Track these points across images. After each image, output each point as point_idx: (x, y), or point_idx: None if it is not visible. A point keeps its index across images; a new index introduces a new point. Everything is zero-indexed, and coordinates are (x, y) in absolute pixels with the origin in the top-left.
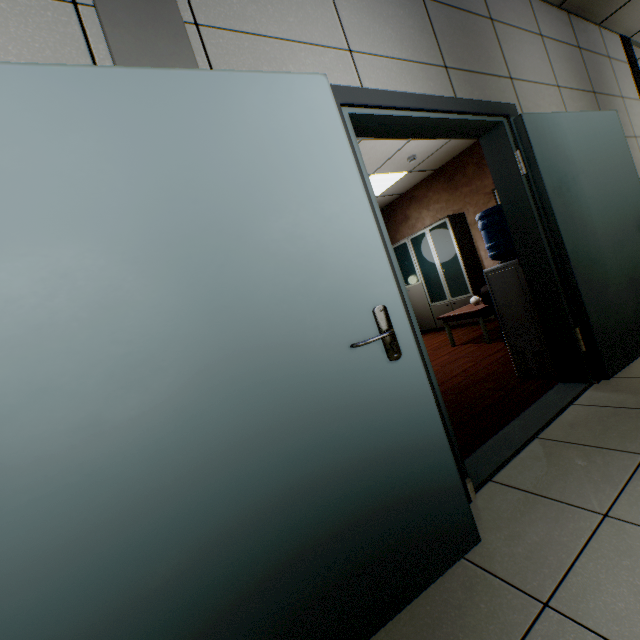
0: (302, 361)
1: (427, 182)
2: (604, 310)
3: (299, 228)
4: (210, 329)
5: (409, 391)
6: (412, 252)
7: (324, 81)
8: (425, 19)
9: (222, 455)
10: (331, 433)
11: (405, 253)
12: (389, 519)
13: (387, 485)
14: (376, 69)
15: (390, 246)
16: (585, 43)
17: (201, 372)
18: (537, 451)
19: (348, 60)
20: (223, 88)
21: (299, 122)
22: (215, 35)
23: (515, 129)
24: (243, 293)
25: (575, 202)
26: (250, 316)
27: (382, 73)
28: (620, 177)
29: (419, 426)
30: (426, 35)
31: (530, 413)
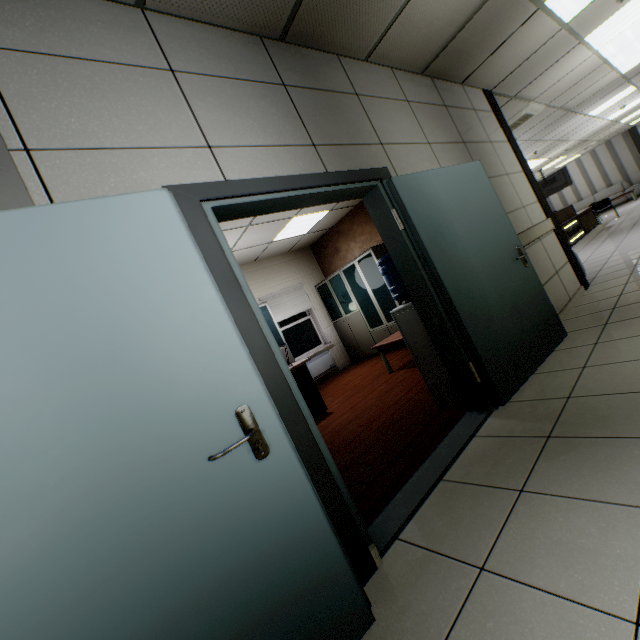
0: (155, 487)
1: (350, 217)
2: (491, 341)
3: (144, 347)
4: (37, 482)
5: (282, 485)
6: (346, 283)
7: (165, 195)
8: (289, 105)
9: (58, 621)
10: (194, 556)
11: (340, 284)
12: (270, 630)
13: (265, 593)
14: (240, 159)
15: (267, 328)
16: (451, 101)
17: (27, 533)
18: (440, 496)
19: (208, 156)
20: (45, 222)
21: (138, 240)
22: (51, 157)
23: (389, 190)
24: (78, 432)
25: (452, 248)
26: (88, 455)
27: (246, 162)
28: (491, 218)
29: (297, 519)
30: (291, 119)
31: (439, 451)
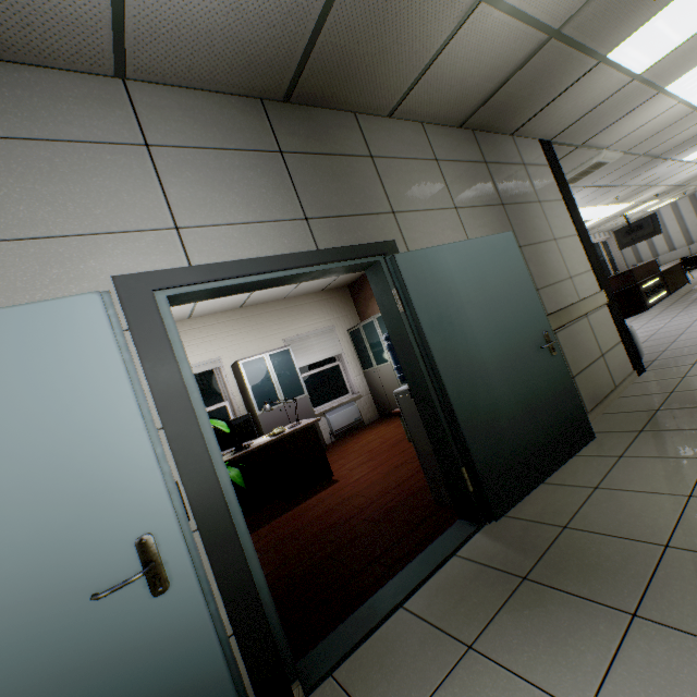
0: (26, 625)
1: None
2: (493, 444)
3: (41, 469)
4: None
5: (179, 625)
6: (379, 331)
7: (96, 298)
8: (283, 174)
9: None
10: None
11: (373, 332)
12: None
13: None
14: (211, 240)
15: (211, 431)
16: (494, 156)
17: None
18: (391, 629)
19: (173, 238)
20: None
21: (56, 350)
22: None
23: (392, 267)
24: None
25: (459, 335)
26: None
27: (219, 242)
28: (516, 298)
29: (190, 663)
30: (283, 190)
31: (412, 567)
